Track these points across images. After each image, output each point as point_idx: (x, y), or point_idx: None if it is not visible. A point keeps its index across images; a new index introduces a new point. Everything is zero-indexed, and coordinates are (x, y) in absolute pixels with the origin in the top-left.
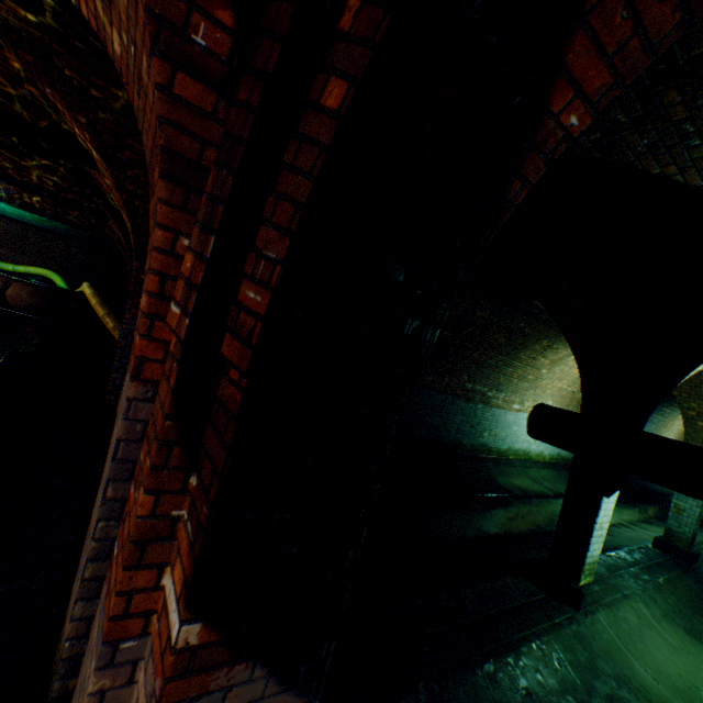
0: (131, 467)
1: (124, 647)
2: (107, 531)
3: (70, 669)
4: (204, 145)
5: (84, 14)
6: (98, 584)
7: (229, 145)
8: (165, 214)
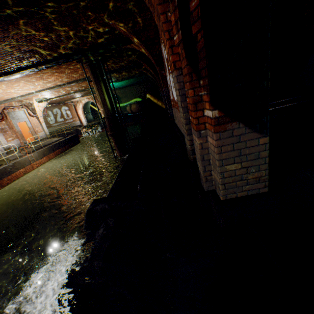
0: (184, 97)
1: (201, 133)
2: (186, 116)
3: (192, 153)
4: None
5: None
6: (190, 131)
7: None
8: (160, 9)
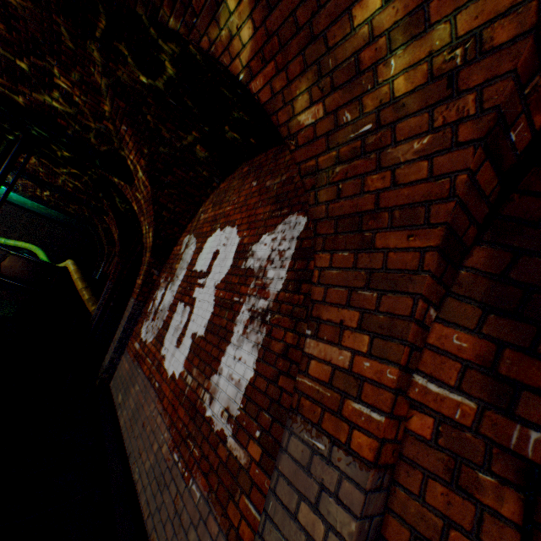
0: None
1: None
2: None
3: None
4: (470, 222)
5: (249, 87)
6: None
7: (539, 233)
8: (426, 285)
